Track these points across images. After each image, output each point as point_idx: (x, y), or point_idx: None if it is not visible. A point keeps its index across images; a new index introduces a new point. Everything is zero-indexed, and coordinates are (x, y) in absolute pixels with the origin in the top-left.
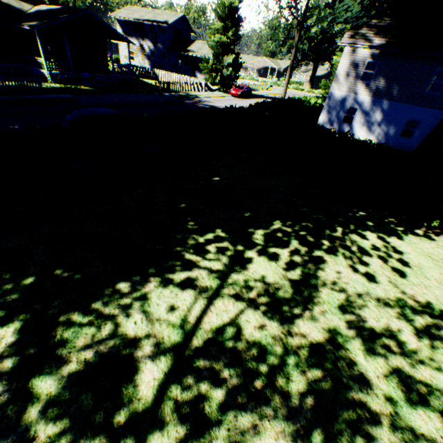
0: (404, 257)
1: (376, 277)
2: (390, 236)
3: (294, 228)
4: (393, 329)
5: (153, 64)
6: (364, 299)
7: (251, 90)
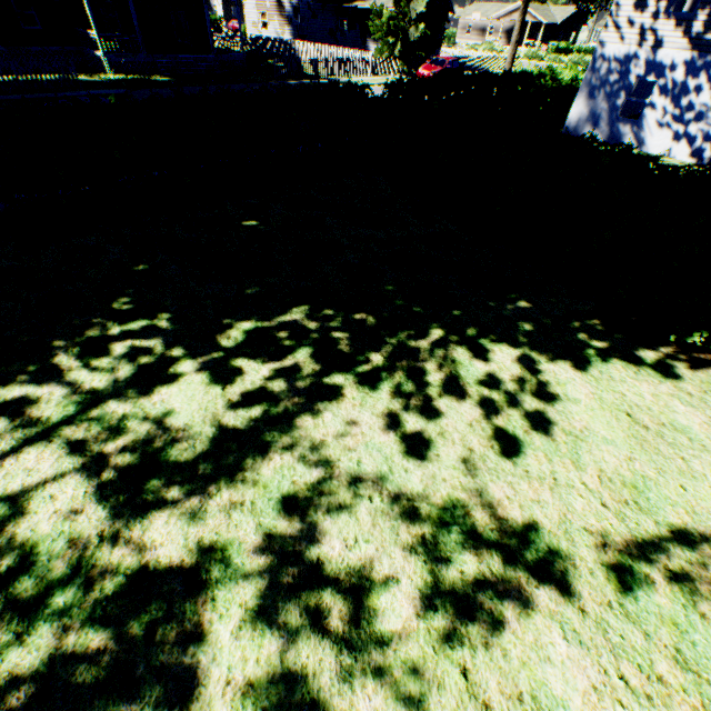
0: (554, 410)
1: (438, 445)
2: (558, 358)
3: (331, 323)
4: (373, 575)
5: (297, 33)
6: (361, 491)
7: (462, 67)
